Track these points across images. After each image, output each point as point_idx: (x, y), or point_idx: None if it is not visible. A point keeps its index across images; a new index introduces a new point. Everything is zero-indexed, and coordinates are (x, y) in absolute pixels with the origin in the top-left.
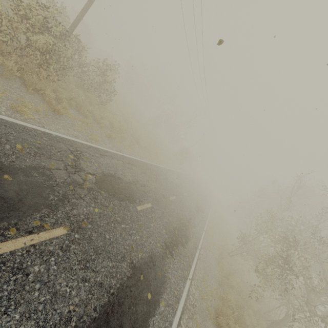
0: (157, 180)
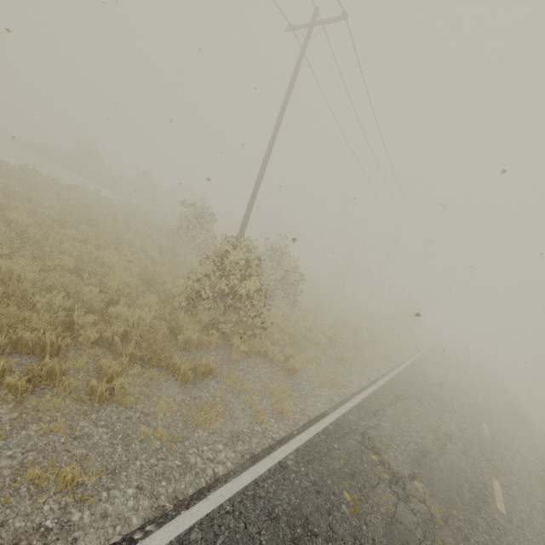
0: (439, 403)
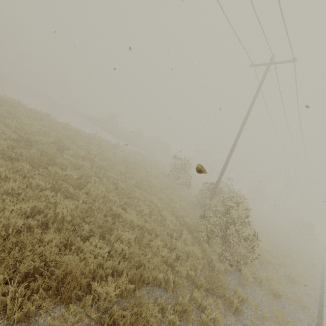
0: None
